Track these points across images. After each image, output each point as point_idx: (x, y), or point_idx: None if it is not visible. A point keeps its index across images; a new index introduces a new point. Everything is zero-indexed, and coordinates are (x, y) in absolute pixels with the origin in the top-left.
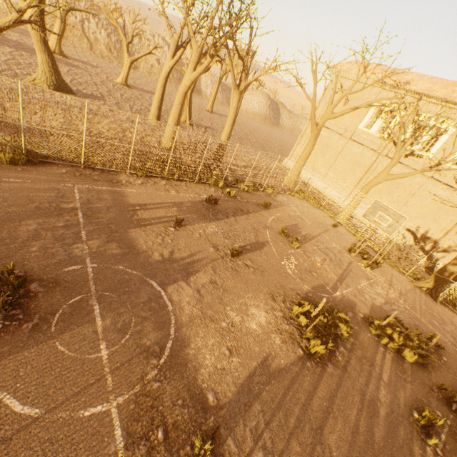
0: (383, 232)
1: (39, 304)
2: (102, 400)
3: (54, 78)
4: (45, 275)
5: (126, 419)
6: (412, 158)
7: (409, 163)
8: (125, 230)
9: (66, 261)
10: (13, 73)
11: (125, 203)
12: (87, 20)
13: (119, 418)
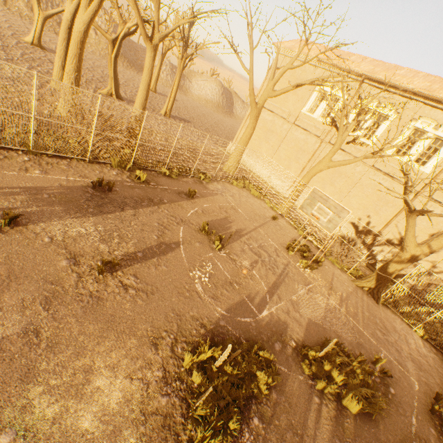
0: (323, 228)
1: None
2: None
3: None
4: None
5: None
6: (354, 145)
7: (351, 151)
8: None
9: None
10: None
11: None
12: None
13: None
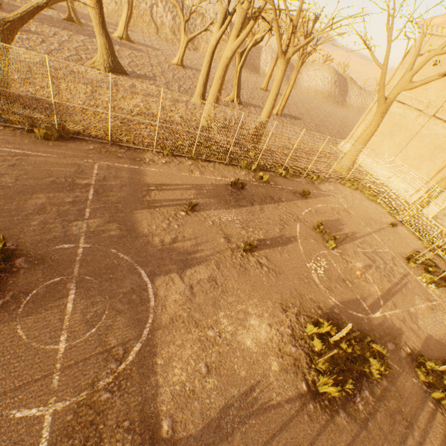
0: None
1: (17, 281)
2: (40, 402)
3: (110, 60)
4: (34, 251)
5: (58, 432)
6: None
7: None
8: (131, 210)
9: (60, 238)
10: (78, 58)
11: (141, 182)
12: (155, 5)
13: (50, 429)
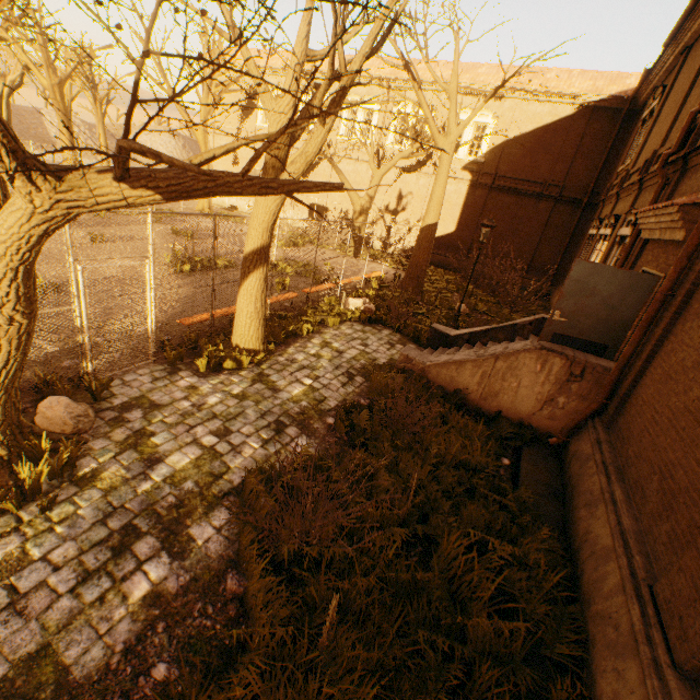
0: None
1: None
2: None
3: None
4: None
5: None
6: None
7: None
8: None
9: None
10: None
11: None
12: None
13: None
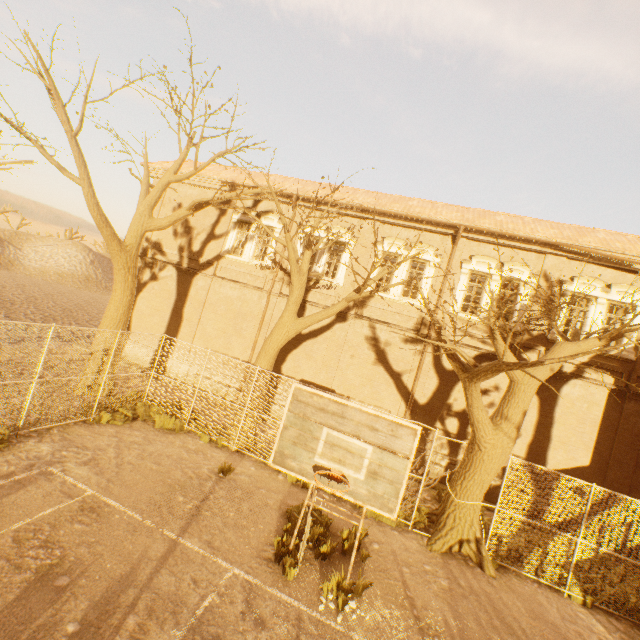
0: (365, 504)
1: None
2: None
3: None
4: None
5: None
6: (318, 290)
7: (318, 299)
8: None
9: None
10: None
11: None
12: None
13: None
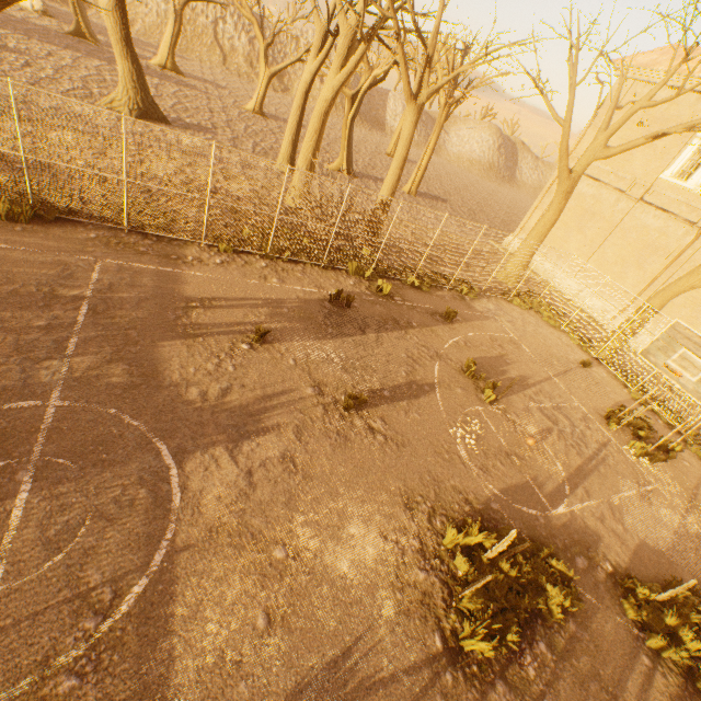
0: (687, 393)
1: None
2: None
3: (140, 99)
4: None
5: None
6: None
7: None
8: (153, 342)
9: (13, 391)
10: (86, 93)
11: (175, 294)
12: (222, 20)
13: None
